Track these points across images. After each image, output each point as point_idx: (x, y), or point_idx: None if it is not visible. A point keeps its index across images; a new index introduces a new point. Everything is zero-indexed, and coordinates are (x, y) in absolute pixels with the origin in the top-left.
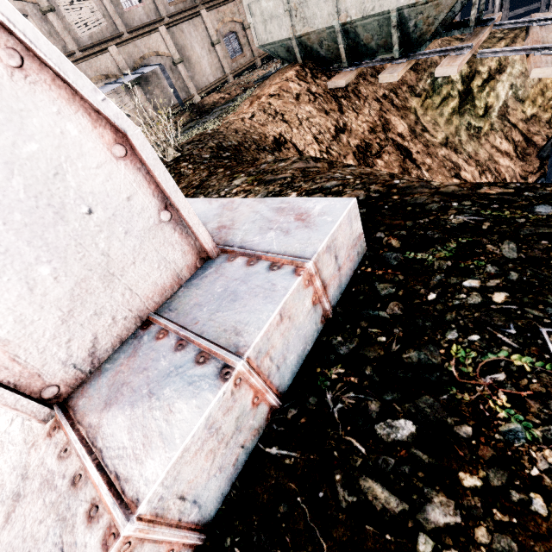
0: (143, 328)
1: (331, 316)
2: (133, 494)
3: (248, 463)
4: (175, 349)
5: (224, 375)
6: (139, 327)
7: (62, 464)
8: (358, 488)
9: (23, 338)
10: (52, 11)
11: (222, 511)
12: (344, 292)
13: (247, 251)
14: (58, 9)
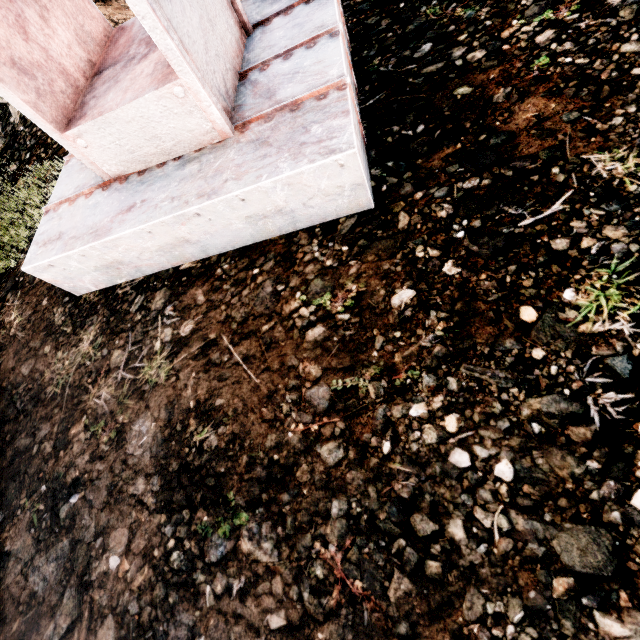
0: (243, 79)
1: (351, 50)
2: (337, 78)
3: (362, 115)
4: (286, 59)
5: (335, 35)
6: (238, 82)
7: (275, 119)
8: (422, 75)
9: (196, 55)
10: None
11: (365, 132)
12: (349, 38)
13: (278, 10)
14: None
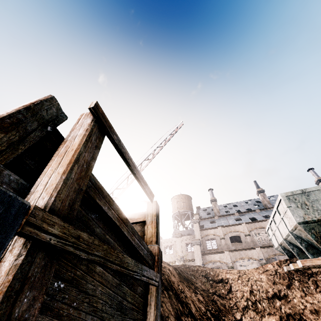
0: None
1: None
2: None
3: None
4: None
5: None
6: None
7: None
8: None
9: None
10: (249, 235)
11: None
12: None
13: None
14: (252, 235)
